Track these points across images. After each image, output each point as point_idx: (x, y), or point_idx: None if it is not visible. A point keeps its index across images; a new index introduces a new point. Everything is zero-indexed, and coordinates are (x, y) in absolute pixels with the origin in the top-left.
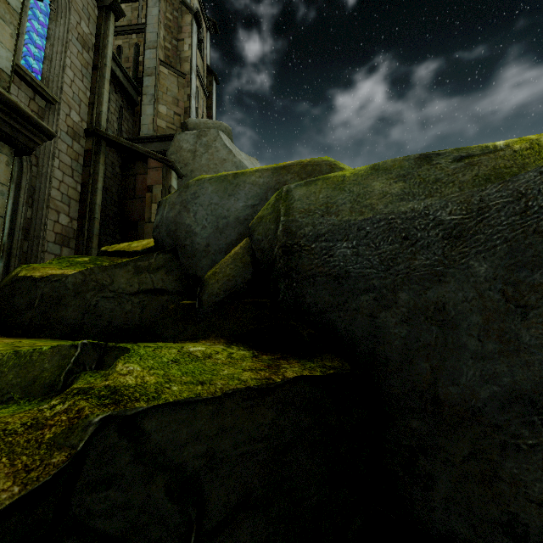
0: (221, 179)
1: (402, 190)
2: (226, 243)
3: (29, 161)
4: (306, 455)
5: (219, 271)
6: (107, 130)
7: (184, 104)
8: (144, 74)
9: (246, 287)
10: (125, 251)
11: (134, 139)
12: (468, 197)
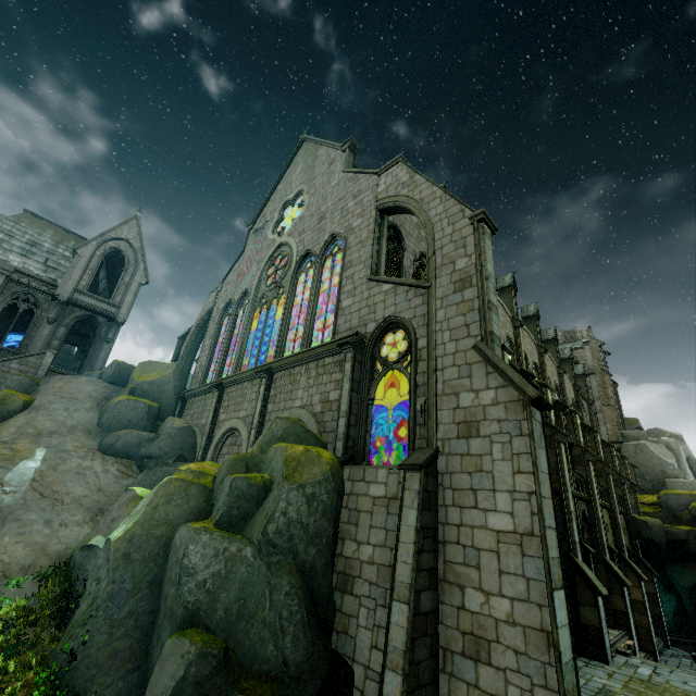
0: (675, 494)
1: None
2: (681, 509)
3: None
4: None
5: (683, 515)
6: None
7: (615, 420)
8: (596, 412)
9: (690, 519)
10: (642, 503)
11: None
12: None
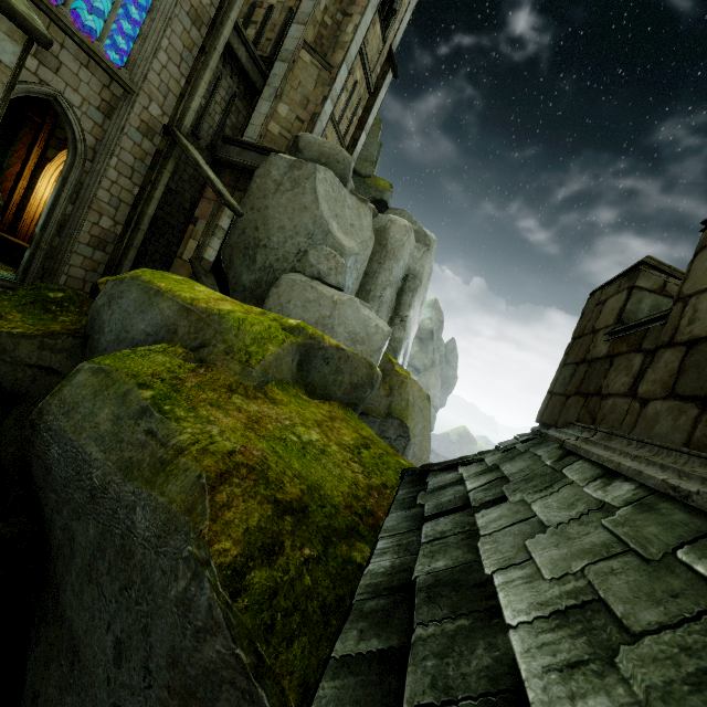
0: (146, 289)
1: (105, 431)
2: None
3: (84, 155)
4: None
5: None
6: (202, 123)
7: (315, 108)
8: (278, 57)
9: None
10: None
11: (234, 140)
12: (109, 473)
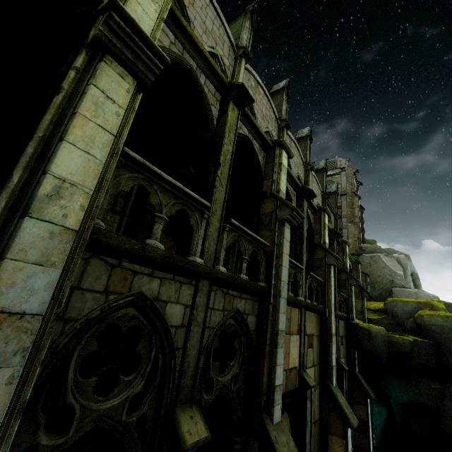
0: (402, 302)
1: (442, 321)
2: (406, 317)
3: None
4: (429, 348)
5: (408, 324)
6: None
7: (357, 236)
8: (342, 228)
9: (415, 328)
10: (369, 309)
11: None
12: (451, 324)
